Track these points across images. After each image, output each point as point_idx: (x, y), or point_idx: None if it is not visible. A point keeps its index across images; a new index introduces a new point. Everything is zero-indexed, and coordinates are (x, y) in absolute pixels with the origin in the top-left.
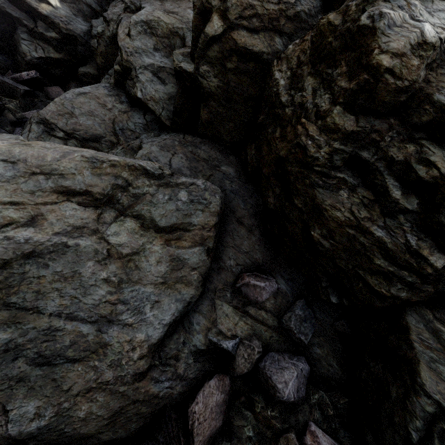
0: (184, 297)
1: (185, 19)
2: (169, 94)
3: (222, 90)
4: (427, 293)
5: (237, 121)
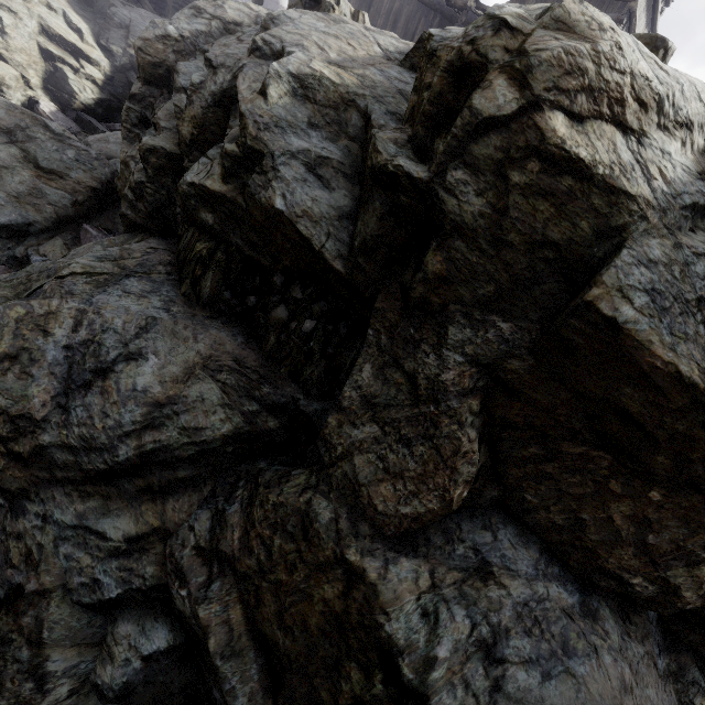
0: (29, 217)
1: None
2: None
3: None
4: (143, 213)
5: None
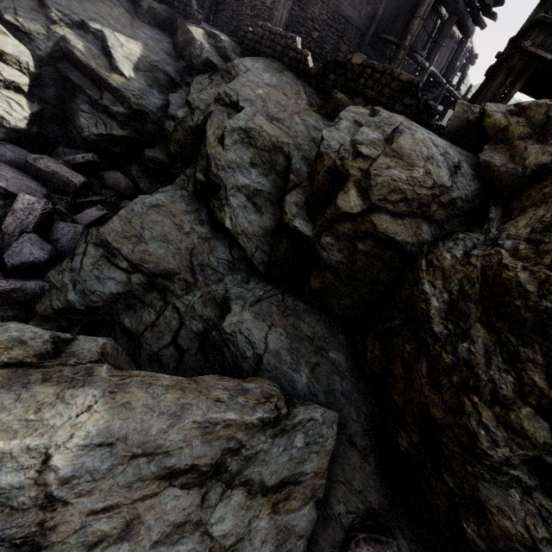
0: None
1: (292, 132)
2: (265, 228)
3: (345, 265)
4: None
5: (356, 299)
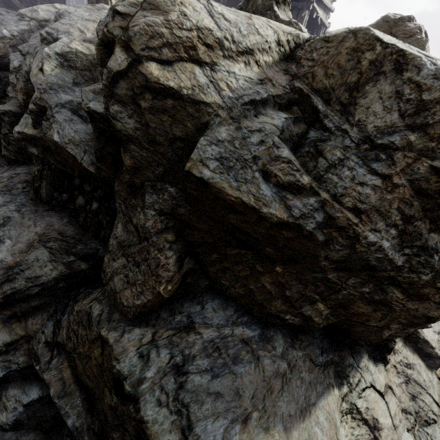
0: None
1: None
2: None
3: None
4: (13, 152)
5: None
